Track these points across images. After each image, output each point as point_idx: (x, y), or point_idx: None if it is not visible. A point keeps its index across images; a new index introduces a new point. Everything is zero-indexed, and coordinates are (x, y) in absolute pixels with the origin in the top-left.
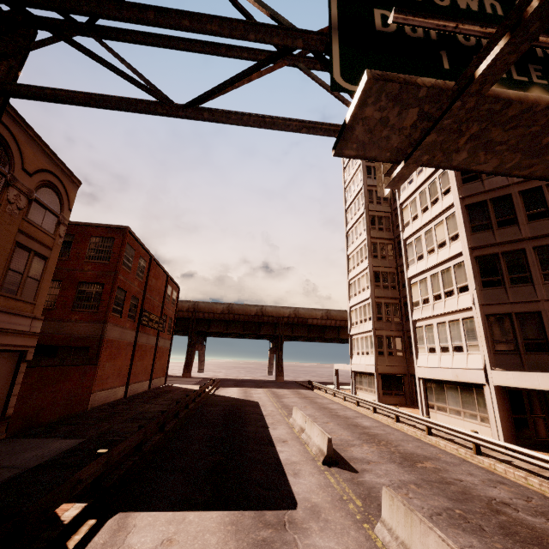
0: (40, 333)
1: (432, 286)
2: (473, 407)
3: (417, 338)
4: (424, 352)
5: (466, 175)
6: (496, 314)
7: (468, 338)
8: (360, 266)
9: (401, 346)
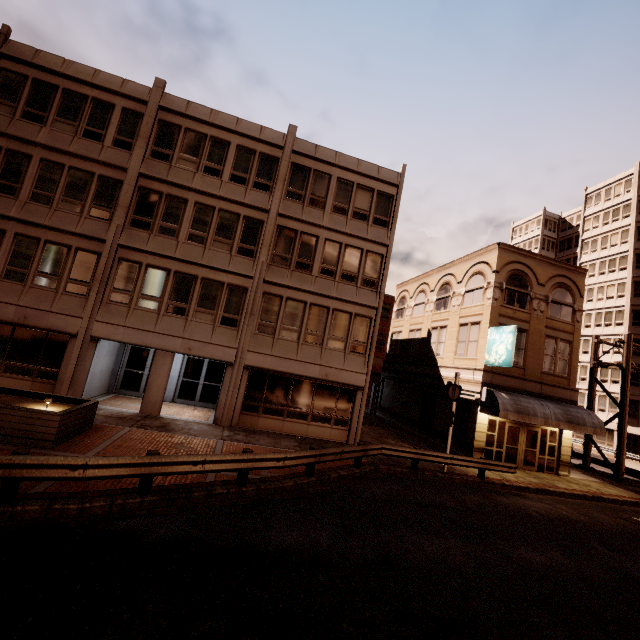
0: (377, 365)
1: None
2: (603, 439)
3: None
4: None
5: (635, 321)
6: (631, 399)
7: (611, 407)
8: None
9: None
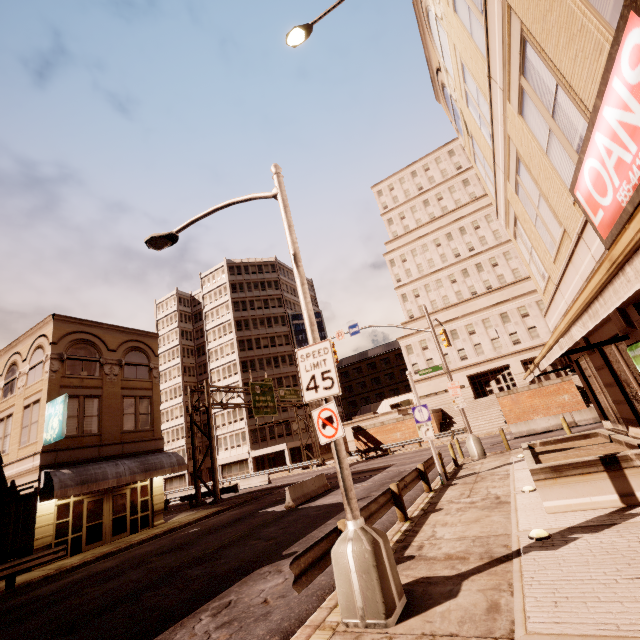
0: None
1: (228, 417)
2: (244, 469)
3: (218, 444)
4: (222, 451)
5: (244, 369)
6: (253, 429)
7: (243, 440)
8: (174, 400)
9: (201, 452)
